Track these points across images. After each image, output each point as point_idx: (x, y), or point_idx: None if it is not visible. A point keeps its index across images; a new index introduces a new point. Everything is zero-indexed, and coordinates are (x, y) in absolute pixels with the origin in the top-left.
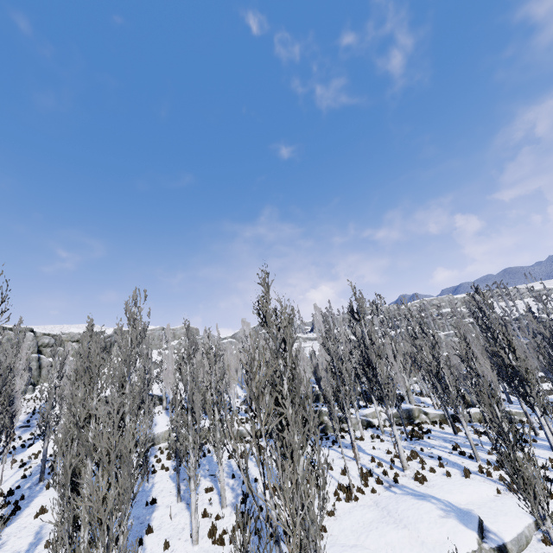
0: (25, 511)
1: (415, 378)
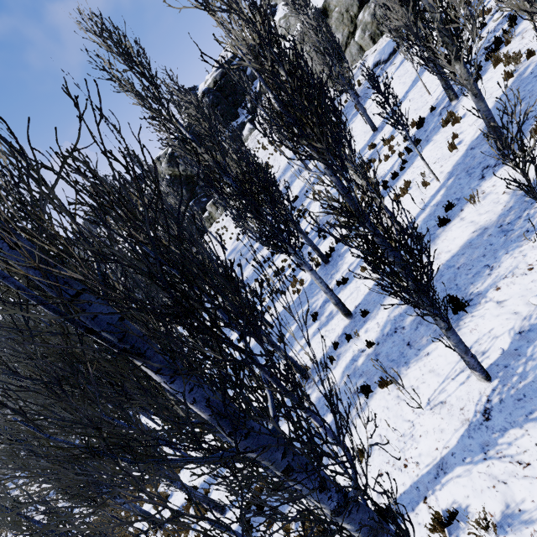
0: (403, 176)
1: None
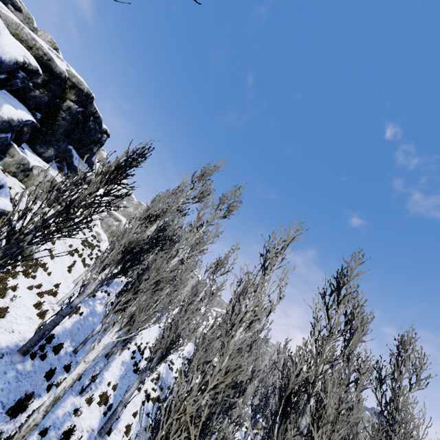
0: None
1: None
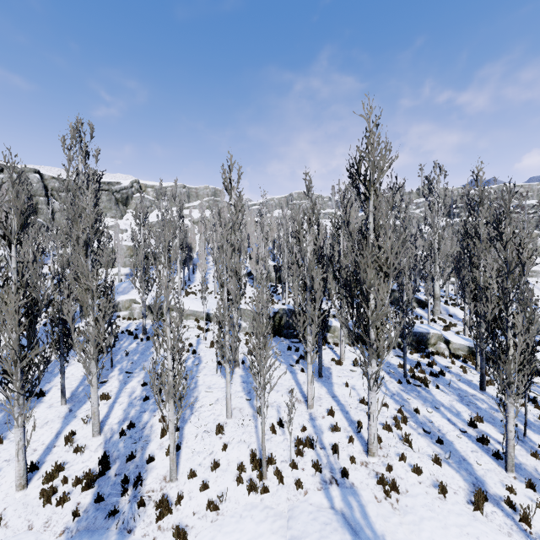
0: None
1: (452, 279)
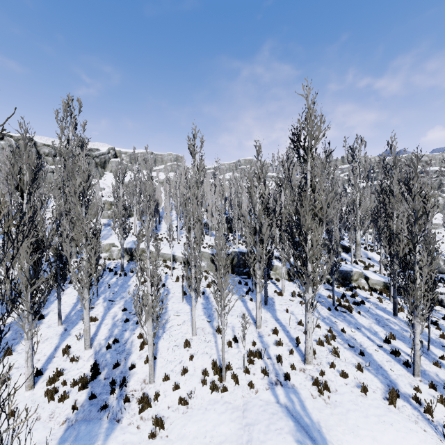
0: None
1: (370, 230)
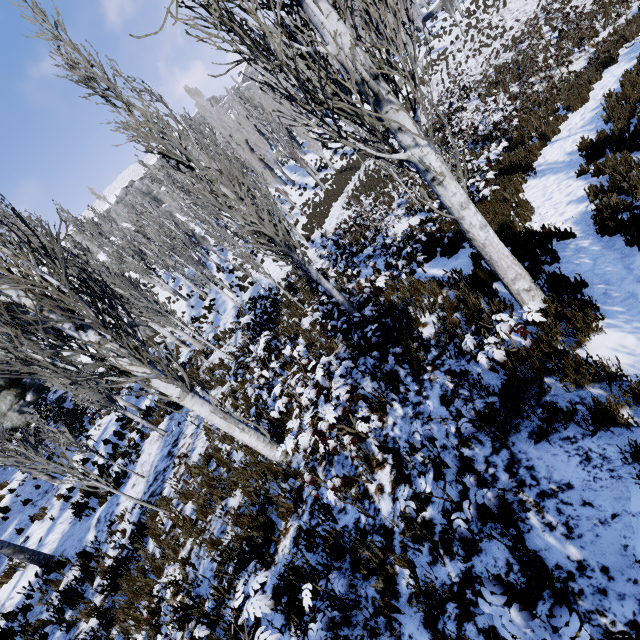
0: None
1: None
